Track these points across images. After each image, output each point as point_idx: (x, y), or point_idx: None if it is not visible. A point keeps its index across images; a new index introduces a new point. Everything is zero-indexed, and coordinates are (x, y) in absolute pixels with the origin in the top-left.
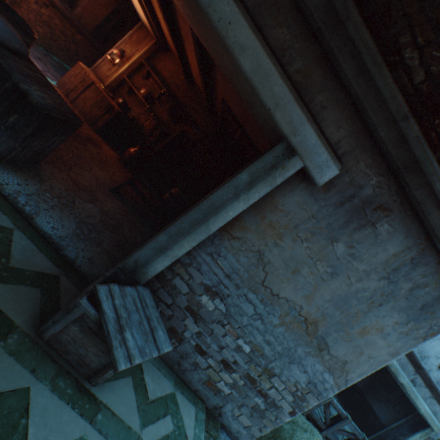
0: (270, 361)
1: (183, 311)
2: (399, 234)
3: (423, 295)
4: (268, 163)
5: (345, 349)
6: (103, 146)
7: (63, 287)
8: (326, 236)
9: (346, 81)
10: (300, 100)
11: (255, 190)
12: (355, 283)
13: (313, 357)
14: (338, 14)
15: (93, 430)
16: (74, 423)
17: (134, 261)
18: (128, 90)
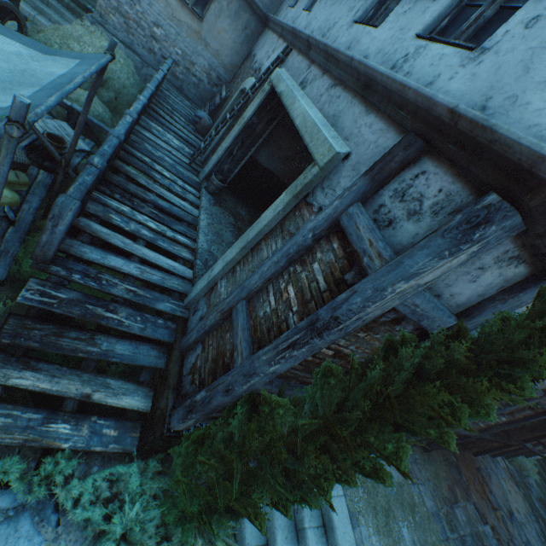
0: None
1: None
2: None
3: None
4: None
5: None
6: None
7: None
8: None
9: None
10: None
11: None
12: None
13: None
14: None
15: None
16: None
17: None
18: None
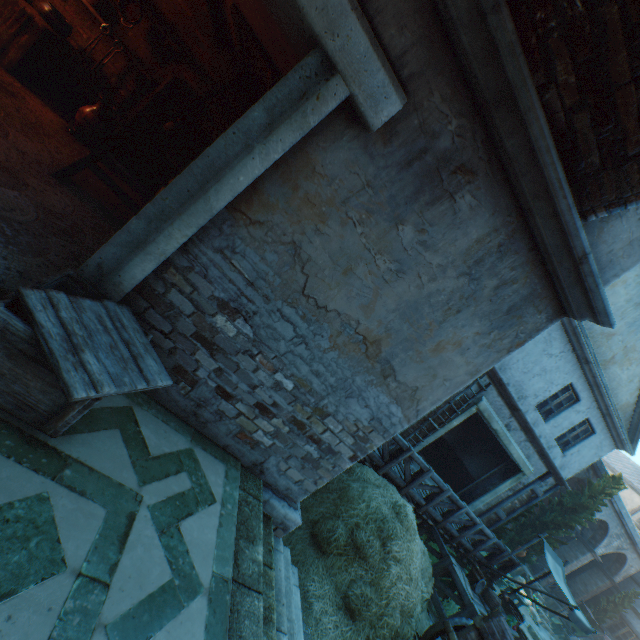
0: (322, 398)
1: (190, 340)
2: (485, 209)
3: (511, 295)
4: (294, 89)
5: (416, 373)
6: (29, 100)
7: None
8: (388, 215)
9: None
10: None
11: (277, 138)
12: (428, 284)
13: (376, 387)
14: None
15: (58, 487)
16: (24, 479)
17: (96, 267)
18: None
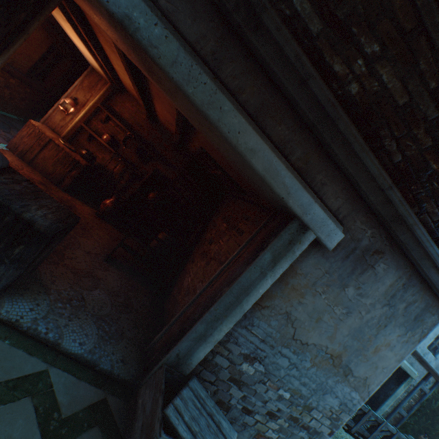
0: (307, 398)
1: (226, 382)
2: (392, 268)
3: (414, 309)
4: (286, 240)
5: (364, 368)
6: (77, 206)
7: (114, 409)
8: (338, 285)
9: (338, 161)
10: (304, 182)
11: (279, 266)
12: (365, 315)
13: (341, 383)
14: (329, 115)
15: None
16: None
17: (175, 355)
18: (88, 137)
